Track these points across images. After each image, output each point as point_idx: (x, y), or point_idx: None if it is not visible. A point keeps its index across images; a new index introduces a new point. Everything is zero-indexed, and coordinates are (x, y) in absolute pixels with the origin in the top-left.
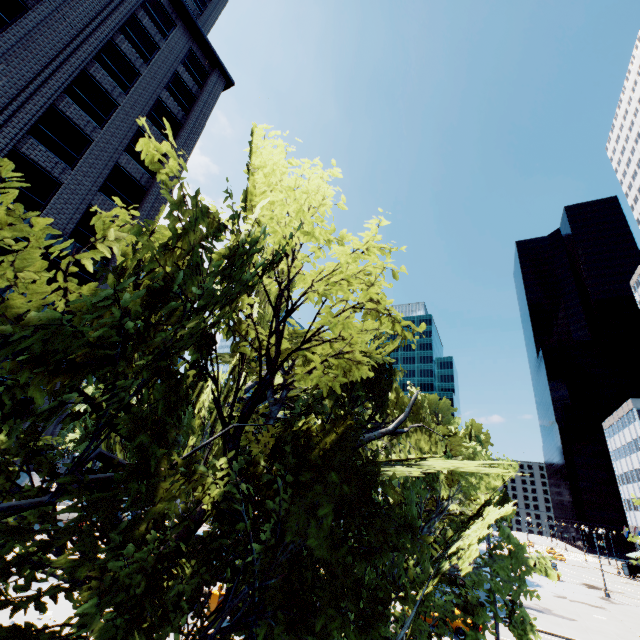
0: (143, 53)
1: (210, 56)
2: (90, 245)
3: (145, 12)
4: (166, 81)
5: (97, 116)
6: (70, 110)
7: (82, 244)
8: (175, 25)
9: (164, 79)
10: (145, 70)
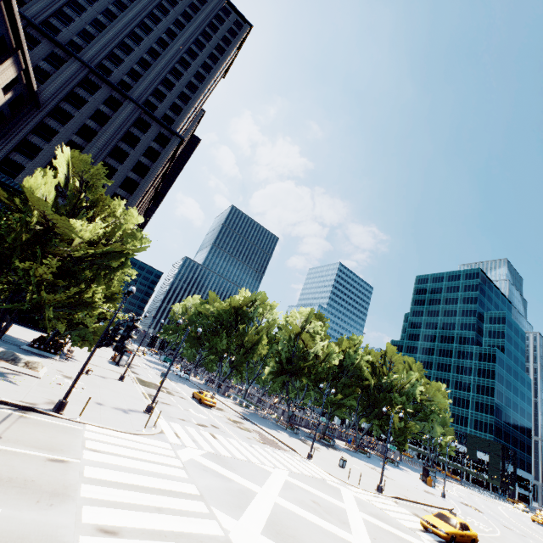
0: (132, 145)
1: (170, 131)
2: None
3: (135, 127)
4: (143, 152)
5: (108, 177)
6: None
7: None
8: (152, 125)
9: (142, 152)
10: (132, 151)
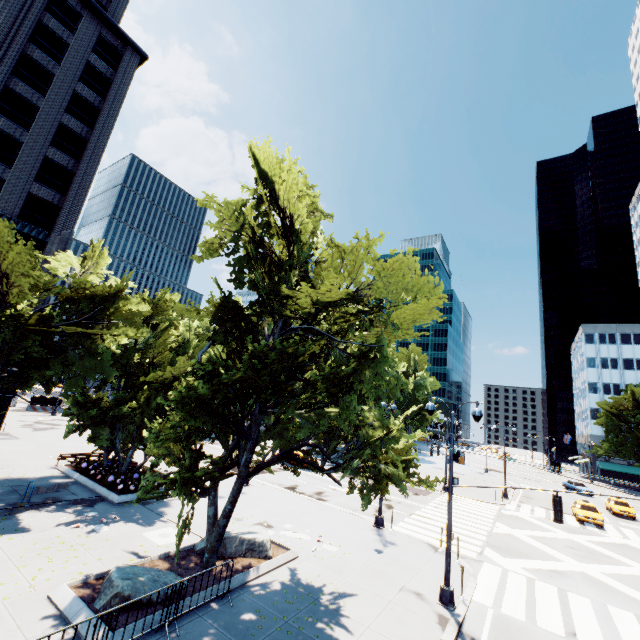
0: (54, 54)
1: (120, 36)
2: (35, 222)
3: (50, 14)
4: (79, 74)
5: (23, 122)
6: (1, 123)
7: (29, 222)
8: (82, 16)
9: (77, 73)
10: (58, 70)
